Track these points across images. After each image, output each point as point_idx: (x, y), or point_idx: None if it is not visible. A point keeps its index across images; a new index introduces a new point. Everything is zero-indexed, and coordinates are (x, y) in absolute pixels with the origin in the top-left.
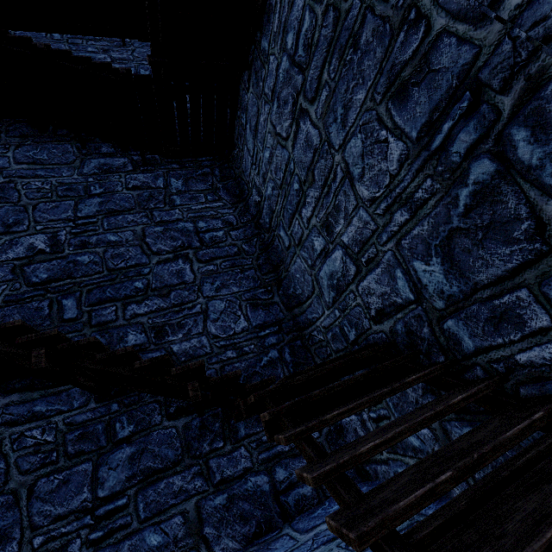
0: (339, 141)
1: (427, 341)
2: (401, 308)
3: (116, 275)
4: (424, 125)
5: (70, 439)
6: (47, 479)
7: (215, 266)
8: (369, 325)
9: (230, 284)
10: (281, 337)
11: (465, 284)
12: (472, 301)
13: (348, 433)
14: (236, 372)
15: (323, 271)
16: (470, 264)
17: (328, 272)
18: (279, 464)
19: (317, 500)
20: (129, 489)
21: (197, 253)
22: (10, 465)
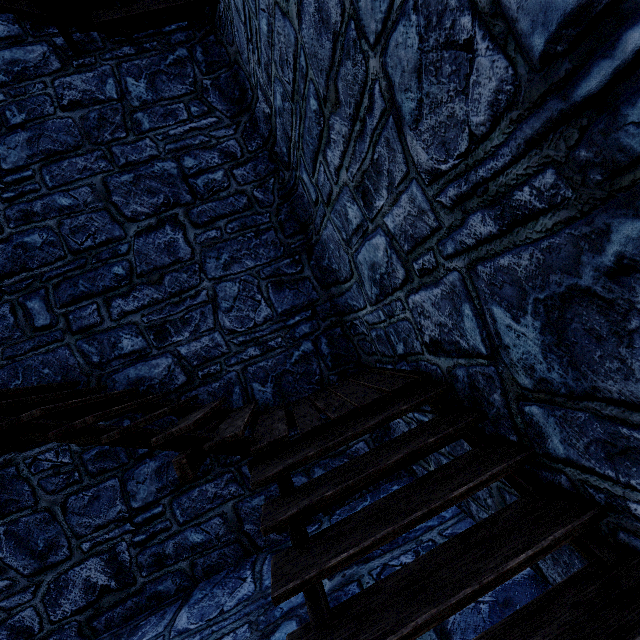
0: (375, 22)
1: (496, 409)
2: (465, 354)
3: (84, 260)
4: (571, 19)
5: (88, 459)
6: (77, 497)
7: (218, 232)
8: (421, 350)
9: (242, 256)
10: (316, 325)
11: (575, 379)
12: (580, 406)
13: (395, 433)
14: (236, 434)
15: (362, 255)
16: (595, 358)
17: (368, 259)
18: (318, 465)
19: (359, 494)
20: (163, 499)
21: (190, 212)
22: (35, 487)
